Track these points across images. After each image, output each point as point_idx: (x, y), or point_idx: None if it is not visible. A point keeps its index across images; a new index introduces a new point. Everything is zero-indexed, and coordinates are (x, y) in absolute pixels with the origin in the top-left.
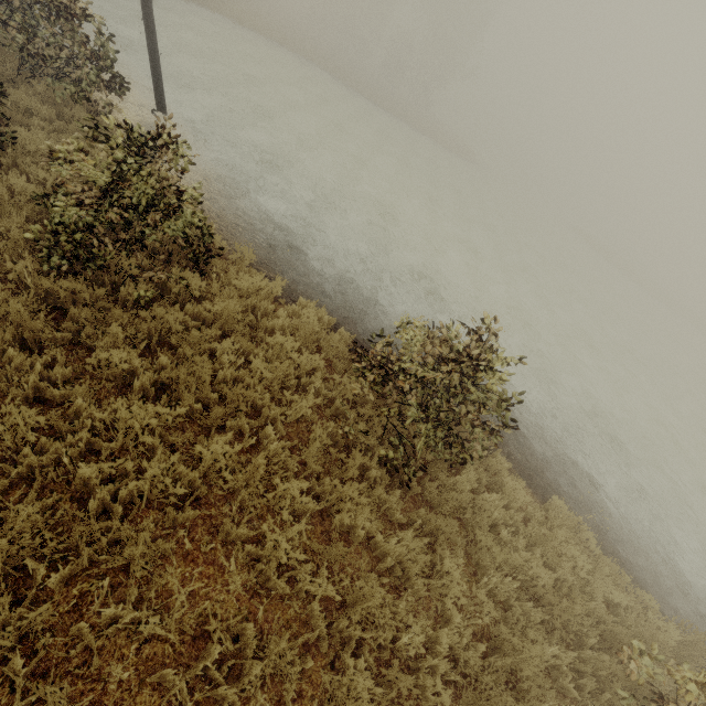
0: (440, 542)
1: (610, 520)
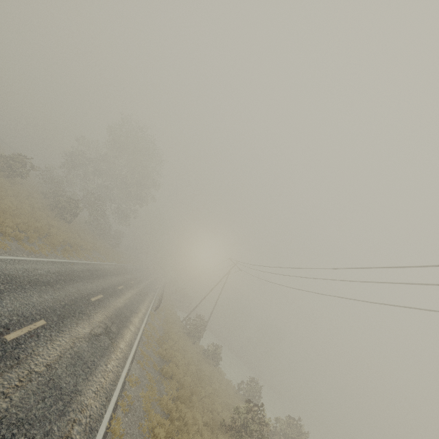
0: None
1: None
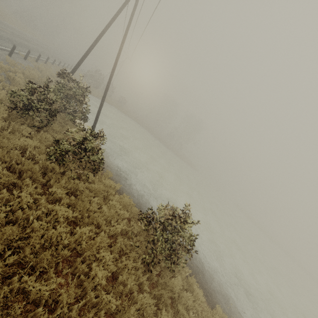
0: (162, 302)
1: None
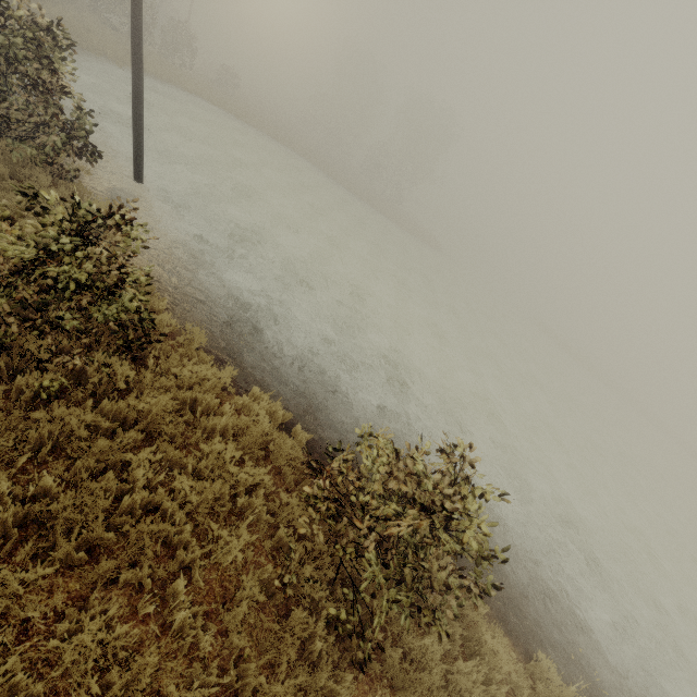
0: None
1: (602, 675)
